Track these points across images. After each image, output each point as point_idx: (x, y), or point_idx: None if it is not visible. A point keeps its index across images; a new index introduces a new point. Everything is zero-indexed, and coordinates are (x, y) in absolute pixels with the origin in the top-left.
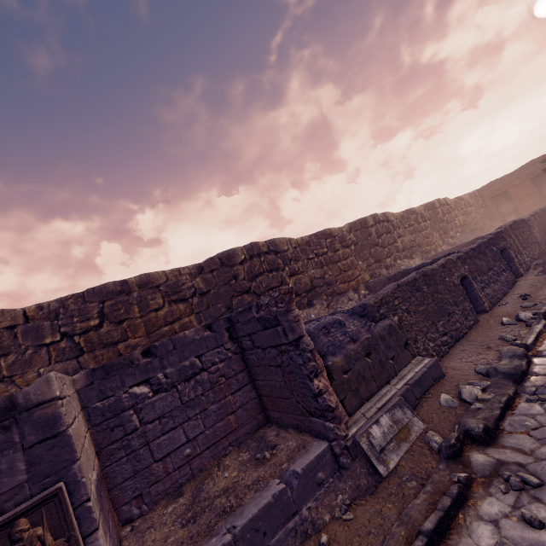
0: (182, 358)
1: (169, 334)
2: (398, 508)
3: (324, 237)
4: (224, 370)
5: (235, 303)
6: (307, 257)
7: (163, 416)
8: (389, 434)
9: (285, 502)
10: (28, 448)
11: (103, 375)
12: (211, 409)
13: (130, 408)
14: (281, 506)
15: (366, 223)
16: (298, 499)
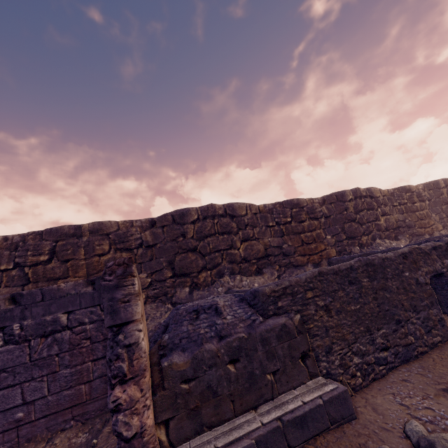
0: (48, 311)
1: None
2: None
3: (290, 206)
4: (92, 333)
5: (177, 259)
6: (266, 224)
7: (5, 370)
8: None
9: None
10: None
11: None
12: (63, 372)
13: None
14: None
15: (343, 197)
16: None
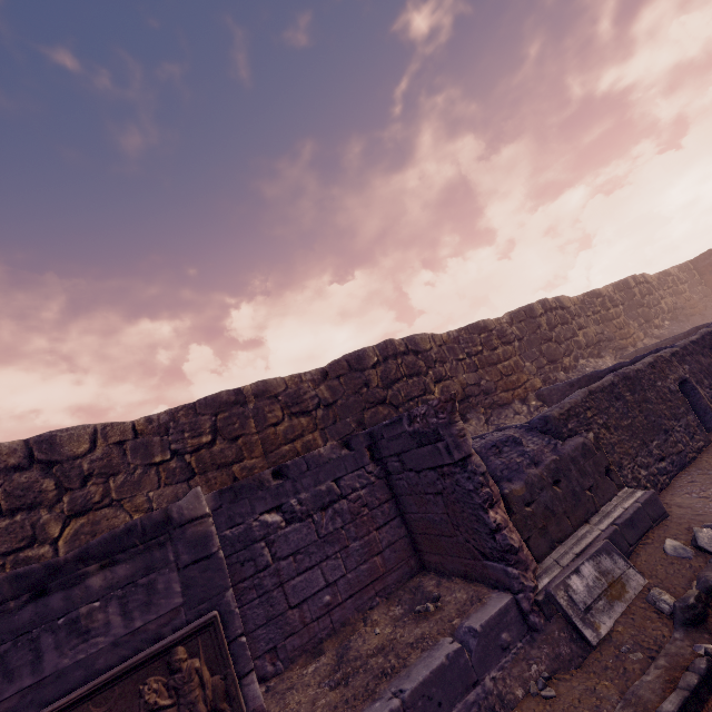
0: (317, 482)
1: (290, 455)
2: (619, 686)
3: (477, 332)
4: (367, 499)
5: (367, 417)
6: (456, 357)
7: (298, 552)
8: (595, 589)
9: (462, 667)
10: (182, 568)
11: (231, 498)
12: (352, 546)
13: (261, 539)
14: (457, 671)
15: (533, 312)
16: (478, 665)
